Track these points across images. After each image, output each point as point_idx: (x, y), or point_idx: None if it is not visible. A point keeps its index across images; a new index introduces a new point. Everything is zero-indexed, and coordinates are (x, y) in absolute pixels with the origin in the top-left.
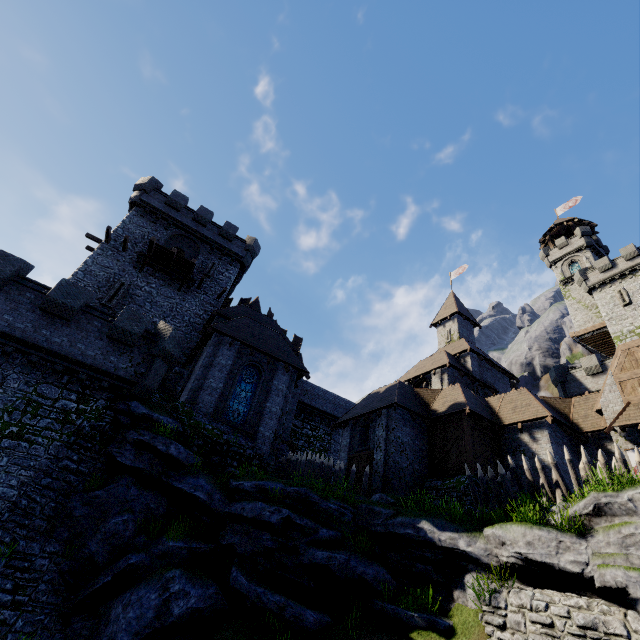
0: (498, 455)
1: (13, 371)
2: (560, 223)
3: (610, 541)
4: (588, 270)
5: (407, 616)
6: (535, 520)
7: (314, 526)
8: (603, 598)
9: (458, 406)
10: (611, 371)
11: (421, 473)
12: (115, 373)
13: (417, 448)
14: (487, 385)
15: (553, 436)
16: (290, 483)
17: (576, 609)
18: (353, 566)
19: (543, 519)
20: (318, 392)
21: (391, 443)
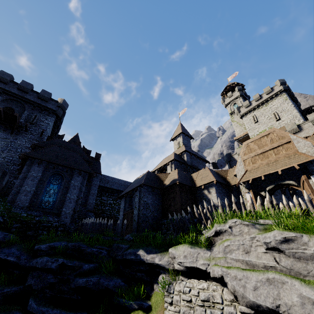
0: (194, 202)
1: None
2: (229, 85)
3: (220, 250)
4: (240, 107)
5: (129, 304)
6: (190, 242)
7: (80, 264)
8: (215, 281)
9: (174, 181)
10: (240, 155)
11: (158, 217)
12: None
13: (156, 205)
14: (194, 167)
15: (217, 190)
16: (72, 240)
17: (202, 290)
18: (102, 282)
19: (198, 239)
20: (115, 181)
21: (141, 205)
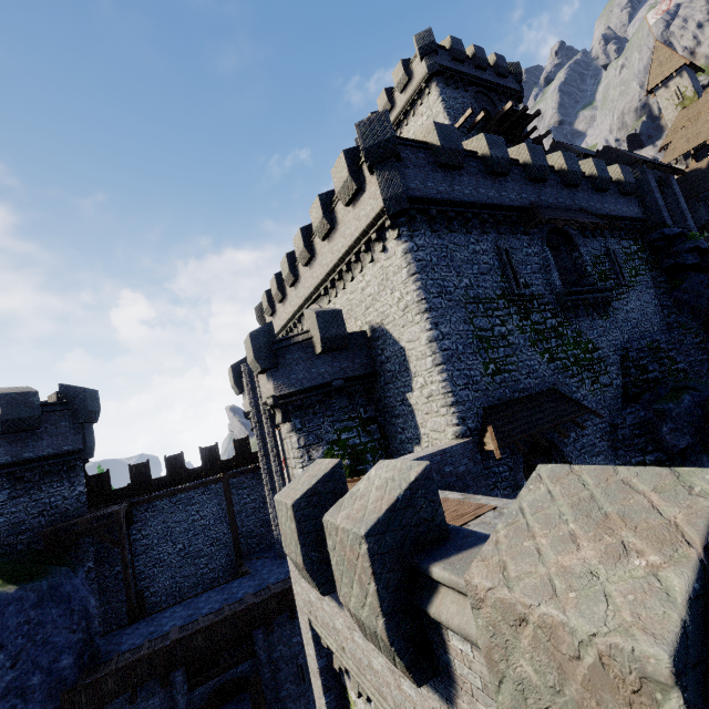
0: None
1: (609, 239)
2: None
3: None
4: None
5: None
6: None
7: None
8: None
9: None
10: None
11: None
12: (638, 217)
13: None
14: None
15: None
16: None
17: None
18: None
19: None
20: None
21: None
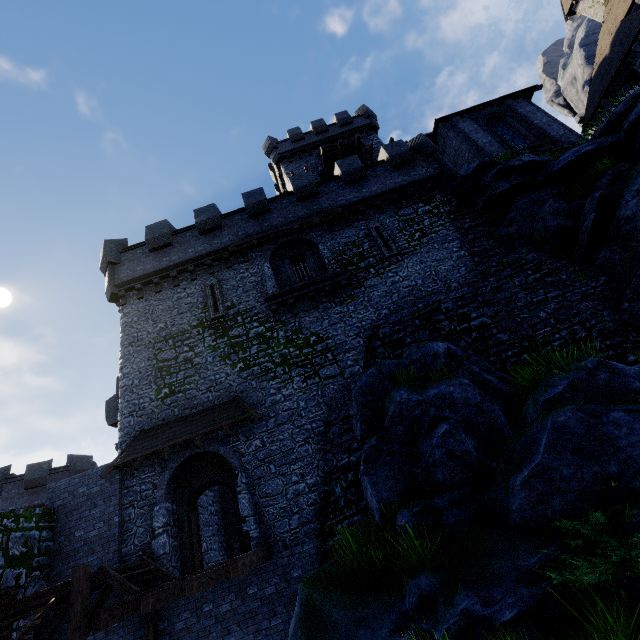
0: None
1: (377, 218)
2: None
3: None
4: None
5: None
6: None
7: None
8: None
9: None
10: None
11: None
12: (425, 177)
13: None
14: None
15: None
16: None
17: None
18: None
19: None
20: None
21: None
